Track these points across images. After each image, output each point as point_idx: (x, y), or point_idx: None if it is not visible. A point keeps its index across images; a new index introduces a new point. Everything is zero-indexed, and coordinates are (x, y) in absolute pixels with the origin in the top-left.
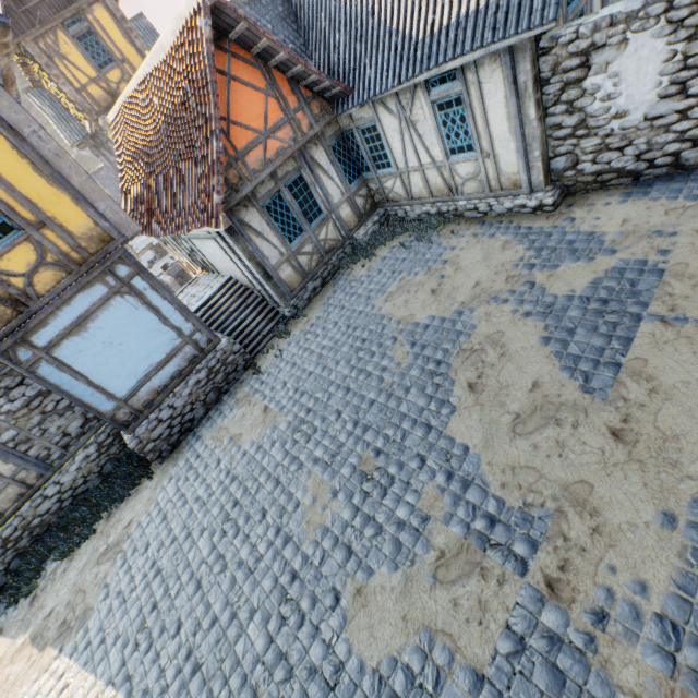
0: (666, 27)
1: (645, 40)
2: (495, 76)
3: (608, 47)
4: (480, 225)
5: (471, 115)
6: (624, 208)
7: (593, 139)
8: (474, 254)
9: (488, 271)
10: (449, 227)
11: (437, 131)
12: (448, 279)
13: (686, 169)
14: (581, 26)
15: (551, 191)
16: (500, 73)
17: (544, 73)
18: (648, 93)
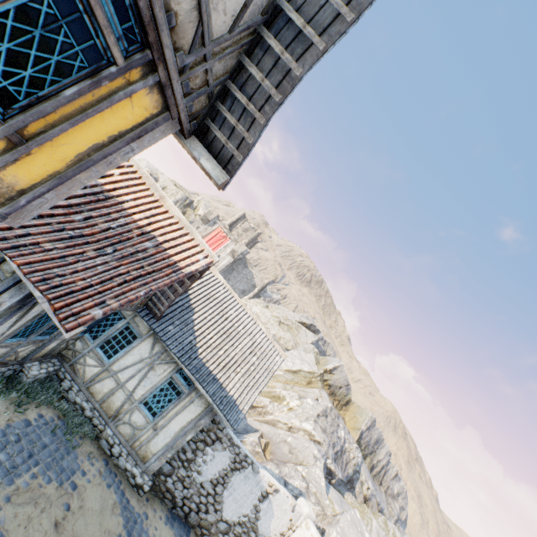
0: (233, 458)
1: (228, 455)
2: (199, 408)
3: (222, 444)
4: (106, 463)
5: (176, 405)
6: (166, 530)
7: (185, 471)
8: (97, 498)
9: (101, 531)
10: (89, 441)
11: (156, 387)
12: (73, 516)
13: (186, 521)
14: (226, 428)
15: (152, 481)
16: (202, 409)
17: (206, 427)
18: (211, 474)
